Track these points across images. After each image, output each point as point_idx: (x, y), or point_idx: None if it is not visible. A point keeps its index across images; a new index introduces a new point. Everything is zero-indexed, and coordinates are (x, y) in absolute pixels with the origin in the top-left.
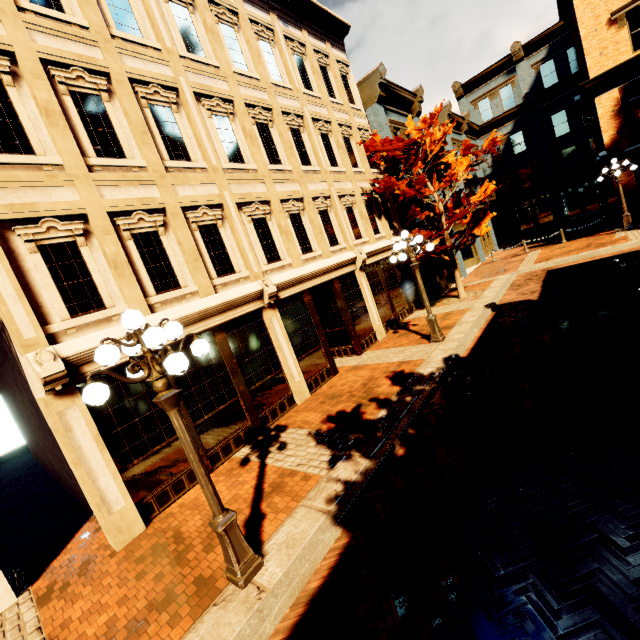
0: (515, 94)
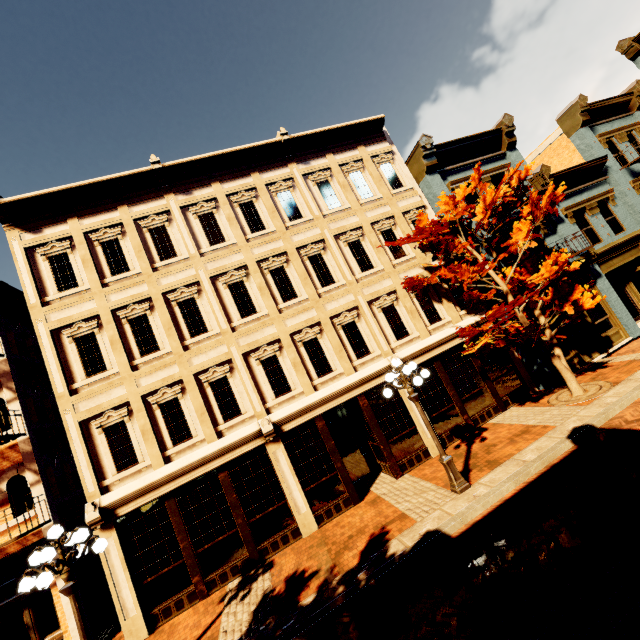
0: None
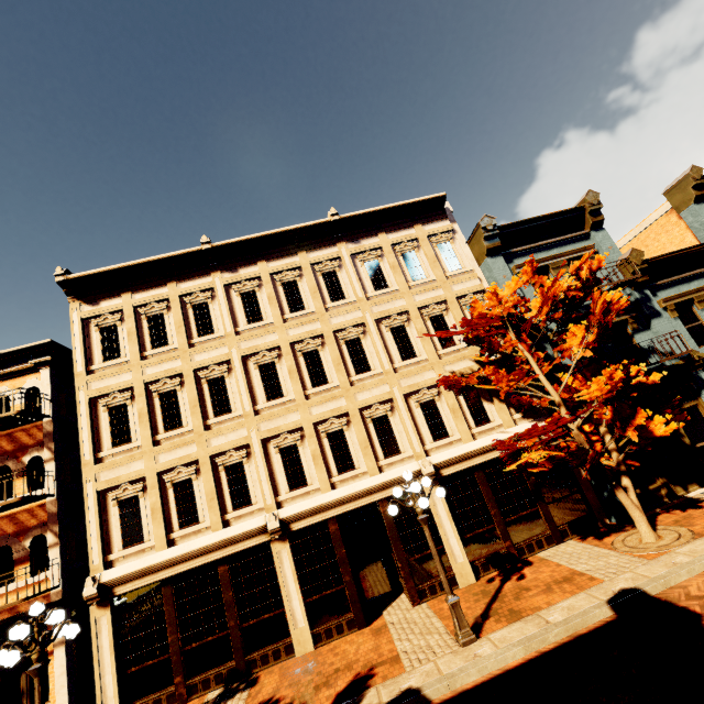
0: None
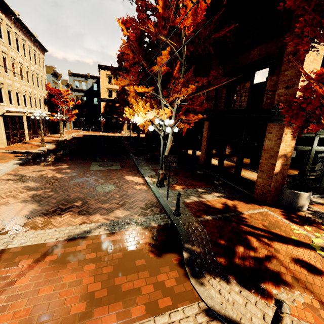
0: (86, 86)
